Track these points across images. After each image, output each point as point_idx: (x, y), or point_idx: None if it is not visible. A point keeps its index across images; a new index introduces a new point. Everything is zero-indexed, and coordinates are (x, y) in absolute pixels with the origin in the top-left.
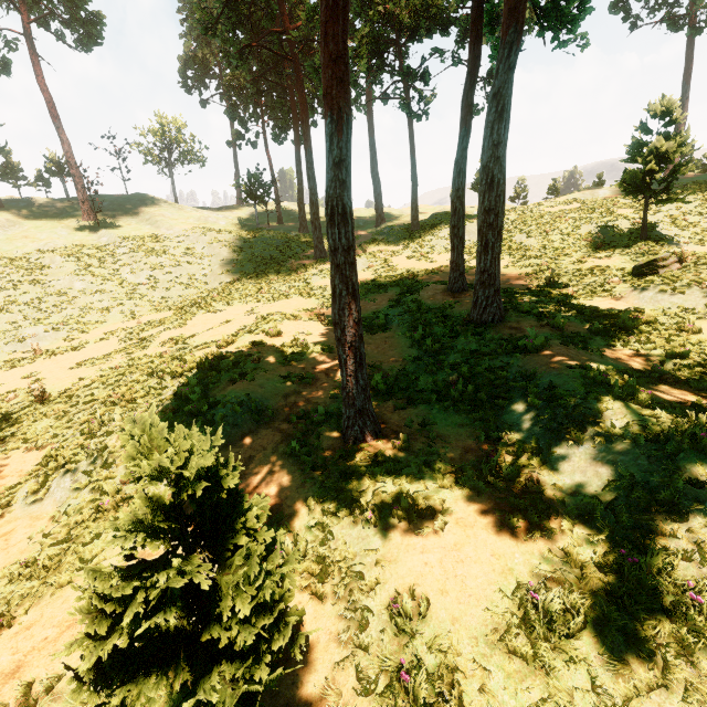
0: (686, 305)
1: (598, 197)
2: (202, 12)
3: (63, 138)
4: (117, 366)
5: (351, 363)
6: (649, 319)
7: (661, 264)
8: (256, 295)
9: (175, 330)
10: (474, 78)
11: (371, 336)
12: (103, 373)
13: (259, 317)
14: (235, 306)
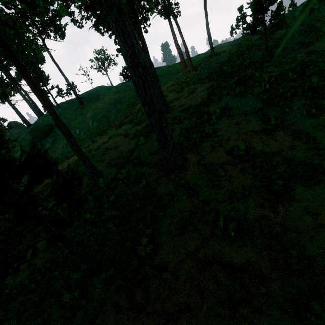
0: (231, 106)
1: (293, 14)
2: (74, 21)
3: (65, 78)
4: (75, 160)
5: (82, 161)
6: (204, 119)
7: (240, 81)
8: (120, 125)
9: (94, 145)
10: (138, 27)
11: (133, 139)
12: (72, 163)
13: (108, 137)
14: (113, 131)
